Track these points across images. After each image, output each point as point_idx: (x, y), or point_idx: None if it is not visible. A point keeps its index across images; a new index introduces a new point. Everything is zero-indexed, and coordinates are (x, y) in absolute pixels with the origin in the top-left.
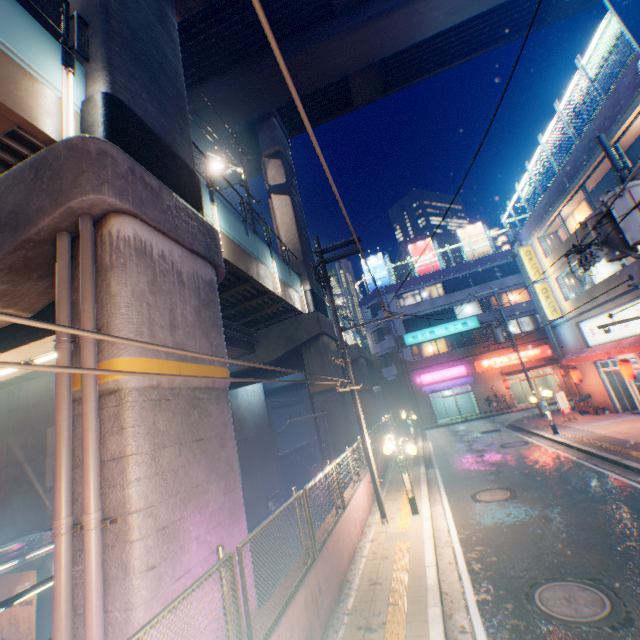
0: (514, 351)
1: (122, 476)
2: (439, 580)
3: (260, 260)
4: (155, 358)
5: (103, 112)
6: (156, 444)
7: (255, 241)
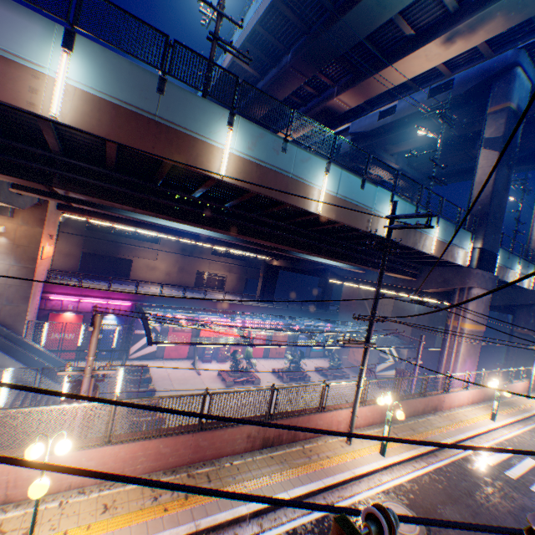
0: None
1: (459, 346)
2: None
3: (510, 268)
4: (471, 324)
5: (477, 256)
6: (466, 342)
7: (511, 259)
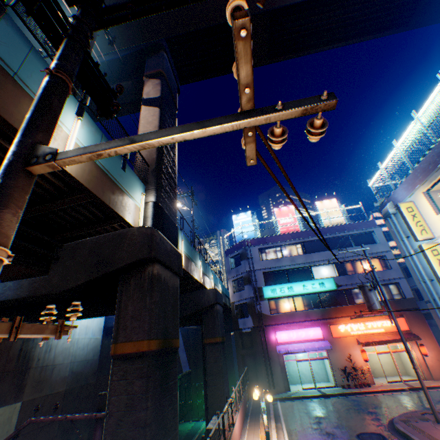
0: (371, 319)
1: None
2: None
3: (24, 83)
4: None
5: None
6: None
7: (27, 52)
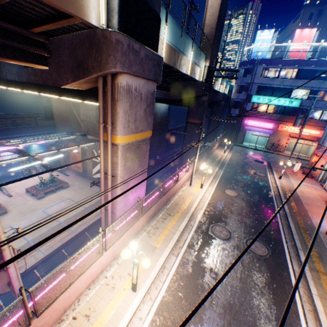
0: (305, 128)
1: (116, 168)
2: (193, 211)
3: (184, 54)
4: (128, 135)
5: (118, 1)
6: (126, 161)
7: (185, 40)
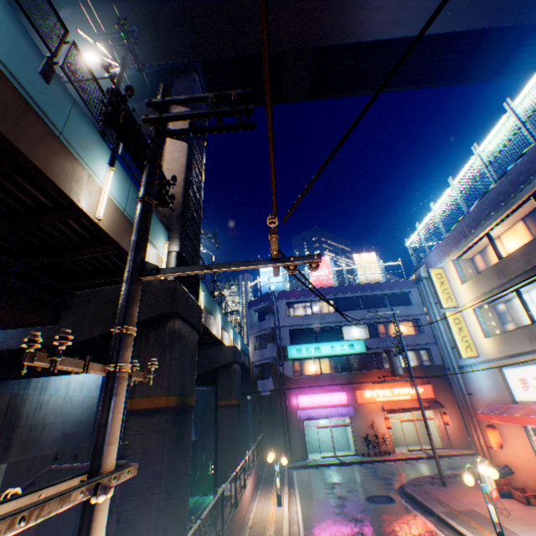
0: (398, 385)
1: None
2: None
3: (67, 141)
4: None
5: None
6: None
7: (70, 109)
